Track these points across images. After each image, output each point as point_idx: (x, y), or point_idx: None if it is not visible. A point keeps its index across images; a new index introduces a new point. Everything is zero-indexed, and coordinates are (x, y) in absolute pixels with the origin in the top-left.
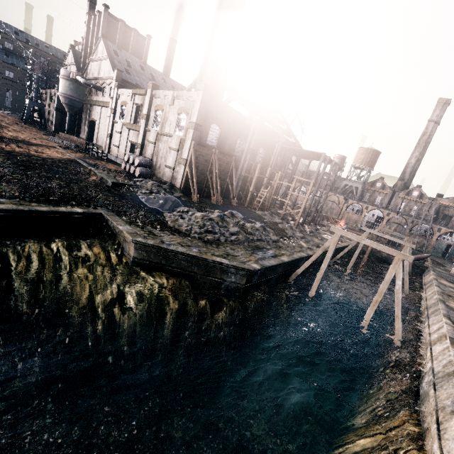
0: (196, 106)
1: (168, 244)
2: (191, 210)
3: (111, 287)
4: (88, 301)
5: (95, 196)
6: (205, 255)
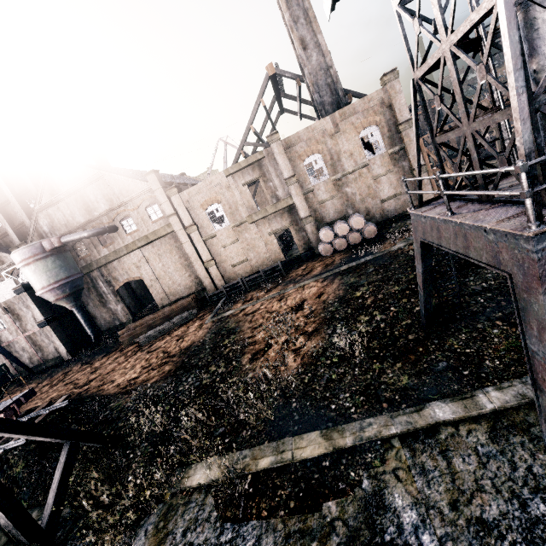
0: (399, 101)
1: None
2: None
3: None
4: None
5: None
6: None
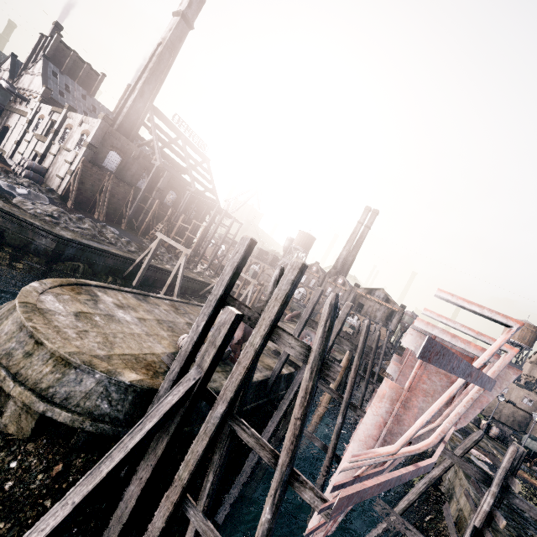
0: (94, 130)
1: None
2: (53, 206)
3: None
4: None
5: None
6: (20, 215)
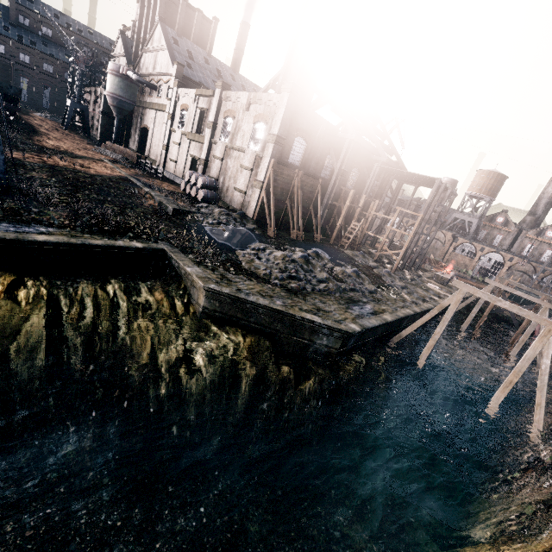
0: (279, 113)
1: (246, 293)
2: (269, 247)
3: (177, 343)
4: (150, 359)
5: (155, 227)
6: (292, 309)
